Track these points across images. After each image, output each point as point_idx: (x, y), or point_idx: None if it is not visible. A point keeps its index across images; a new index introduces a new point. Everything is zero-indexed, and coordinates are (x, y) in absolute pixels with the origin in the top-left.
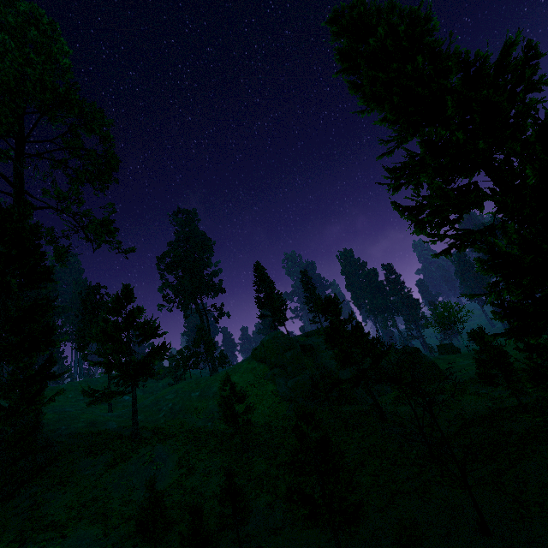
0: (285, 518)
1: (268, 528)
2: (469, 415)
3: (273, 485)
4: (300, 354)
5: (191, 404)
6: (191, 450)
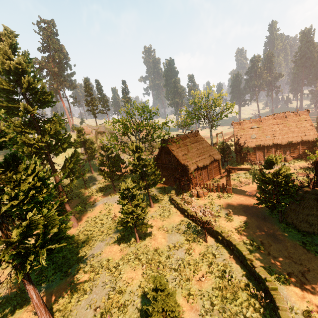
0: None
1: None
2: None
3: None
4: (93, 137)
5: None
6: None
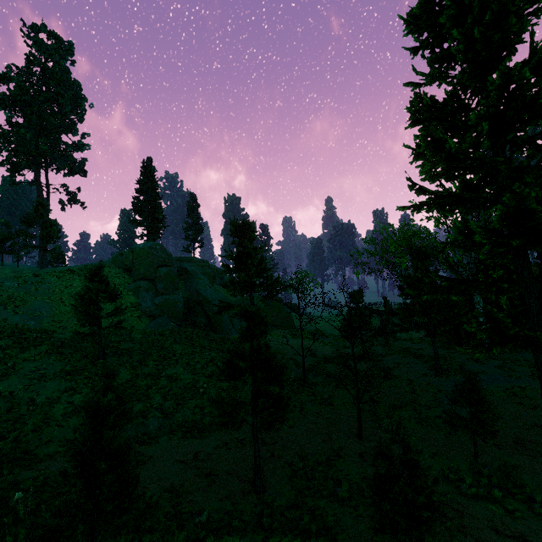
0: (160, 428)
1: (137, 438)
2: (320, 356)
3: (143, 394)
4: (175, 274)
5: (3, 294)
6: (8, 347)
